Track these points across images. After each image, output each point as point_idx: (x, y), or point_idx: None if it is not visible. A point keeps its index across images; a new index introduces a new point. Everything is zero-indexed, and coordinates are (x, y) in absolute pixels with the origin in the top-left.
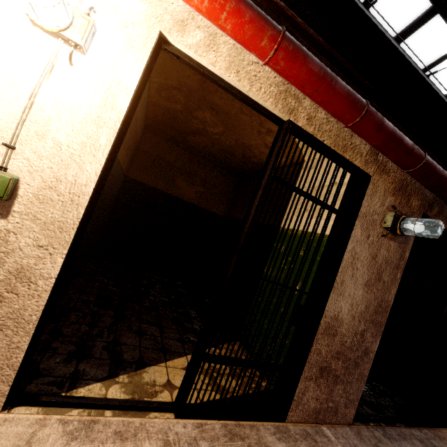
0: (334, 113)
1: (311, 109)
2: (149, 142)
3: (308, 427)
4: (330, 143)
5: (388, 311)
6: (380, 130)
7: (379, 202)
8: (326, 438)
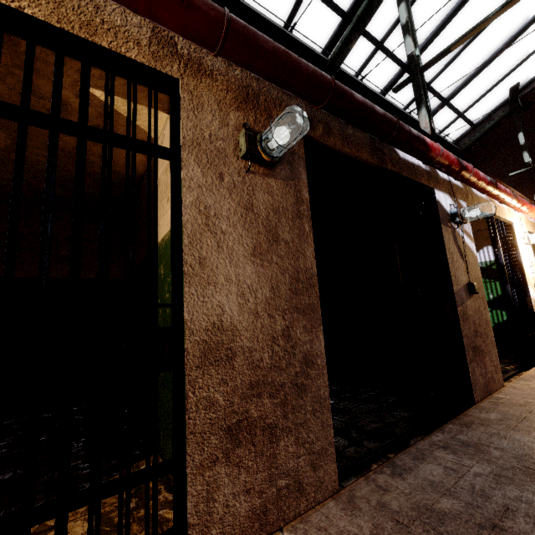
0: None
1: None
2: None
3: None
4: (44, 15)
5: (316, 285)
6: None
7: (216, 120)
8: None
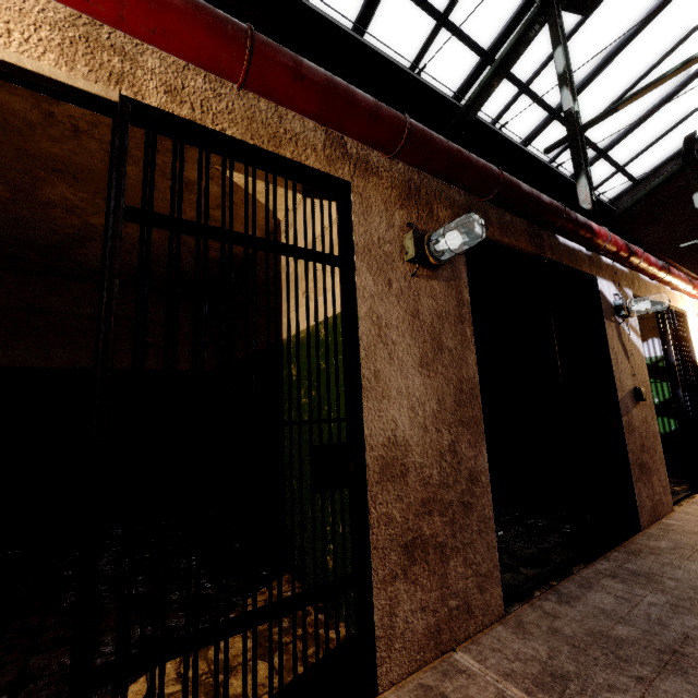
0: (196, 56)
1: (167, 73)
2: (2, 289)
3: (427, 673)
4: (241, 134)
5: (479, 395)
6: (303, 78)
7: (383, 222)
8: (463, 676)
